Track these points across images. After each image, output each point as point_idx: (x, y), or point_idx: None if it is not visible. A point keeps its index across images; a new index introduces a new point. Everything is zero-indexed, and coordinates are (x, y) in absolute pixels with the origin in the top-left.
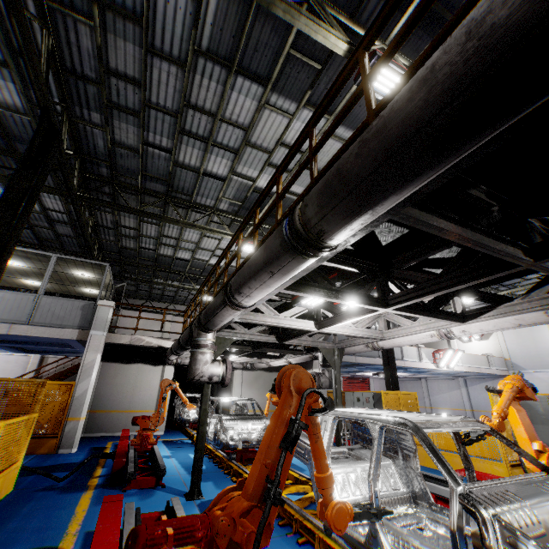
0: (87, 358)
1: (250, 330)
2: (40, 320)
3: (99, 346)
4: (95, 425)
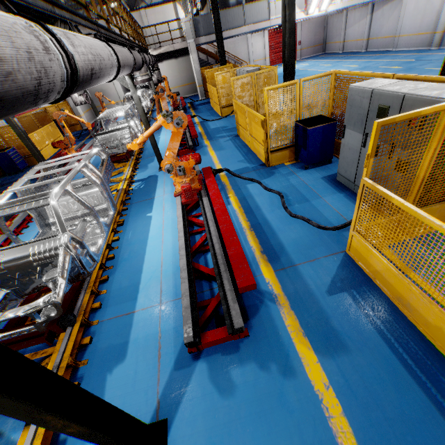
0: None
1: None
2: None
3: None
4: None
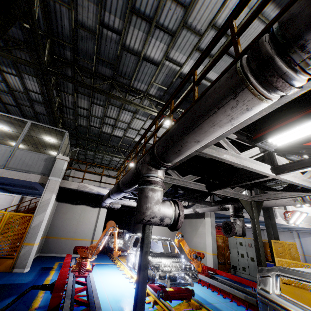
0: (44, 197)
1: (184, 178)
2: (13, 166)
3: (55, 189)
4: (48, 248)
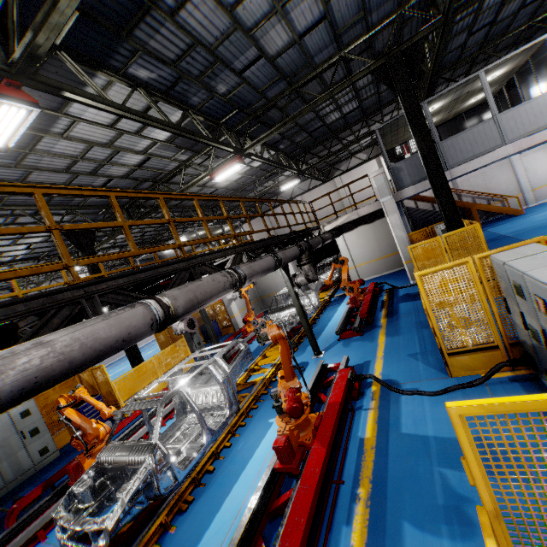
0: None
1: None
2: None
3: None
4: (267, 304)
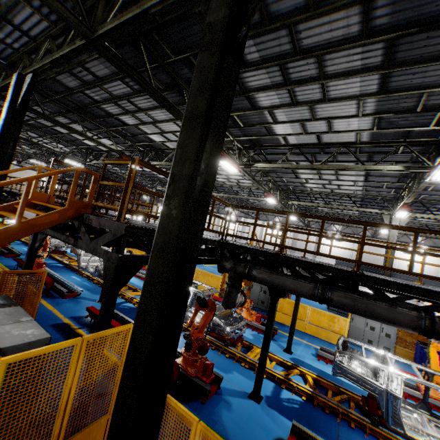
0: None
1: None
2: None
3: None
4: None
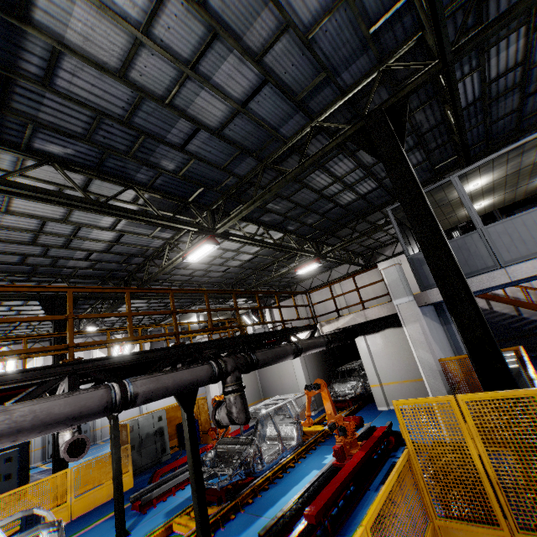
0: None
1: None
2: None
3: None
4: None
